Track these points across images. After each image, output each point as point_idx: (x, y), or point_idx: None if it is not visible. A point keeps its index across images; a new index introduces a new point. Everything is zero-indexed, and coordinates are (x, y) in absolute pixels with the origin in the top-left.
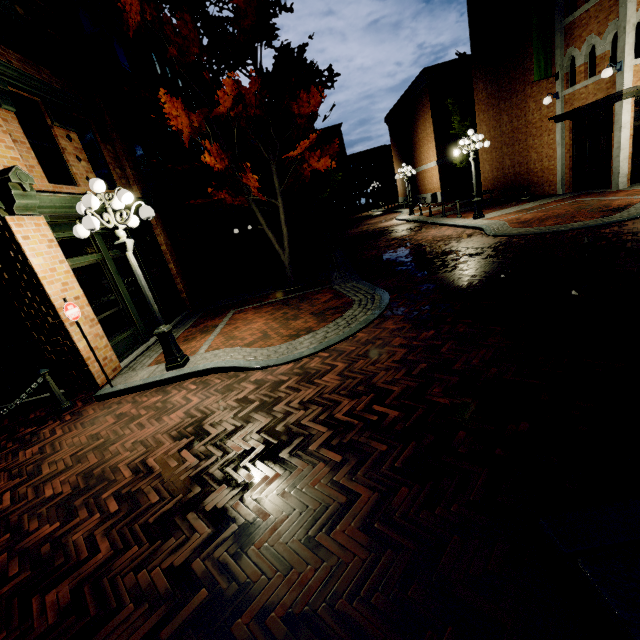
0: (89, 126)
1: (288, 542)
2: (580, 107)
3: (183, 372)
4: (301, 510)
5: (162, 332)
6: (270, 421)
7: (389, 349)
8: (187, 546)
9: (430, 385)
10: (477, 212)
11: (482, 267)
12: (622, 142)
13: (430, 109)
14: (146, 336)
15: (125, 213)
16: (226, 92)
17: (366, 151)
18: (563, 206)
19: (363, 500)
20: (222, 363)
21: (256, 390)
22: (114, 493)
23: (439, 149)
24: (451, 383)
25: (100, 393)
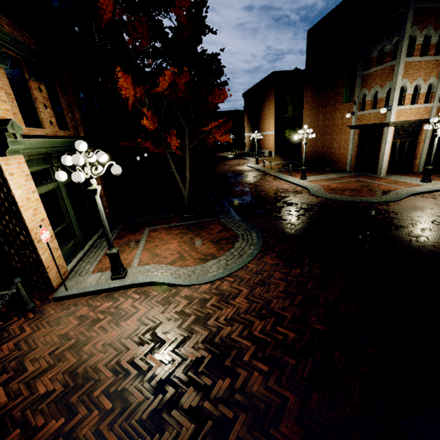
0: (52, 79)
1: (252, 435)
2: (365, 124)
3: (126, 283)
4: (253, 409)
5: (113, 253)
6: (208, 333)
7: (274, 281)
8: (181, 439)
9: (308, 314)
10: (303, 175)
11: (315, 221)
12: (386, 150)
13: (274, 98)
14: (83, 244)
15: (99, 168)
16: (165, 79)
17: (226, 111)
18: (352, 182)
19: (292, 402)
20: (157, 278)
21: (189, 305)
22: (103, 391)
23: (277, 124)
24: (321, 314)
25: (57, 295)
